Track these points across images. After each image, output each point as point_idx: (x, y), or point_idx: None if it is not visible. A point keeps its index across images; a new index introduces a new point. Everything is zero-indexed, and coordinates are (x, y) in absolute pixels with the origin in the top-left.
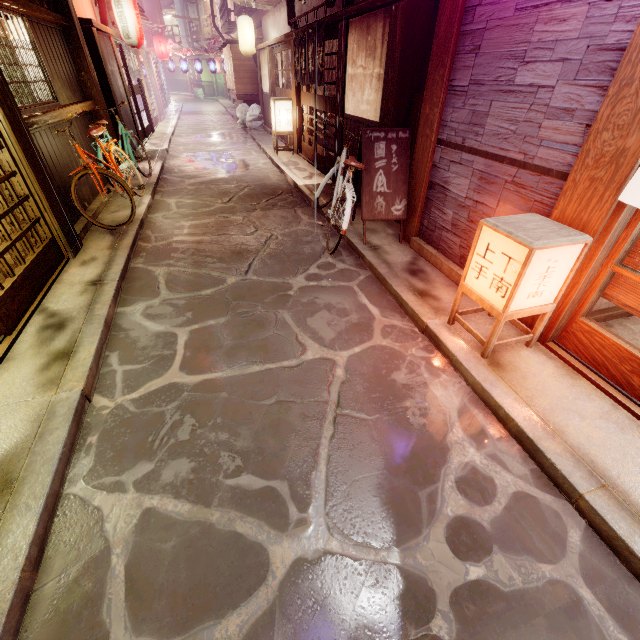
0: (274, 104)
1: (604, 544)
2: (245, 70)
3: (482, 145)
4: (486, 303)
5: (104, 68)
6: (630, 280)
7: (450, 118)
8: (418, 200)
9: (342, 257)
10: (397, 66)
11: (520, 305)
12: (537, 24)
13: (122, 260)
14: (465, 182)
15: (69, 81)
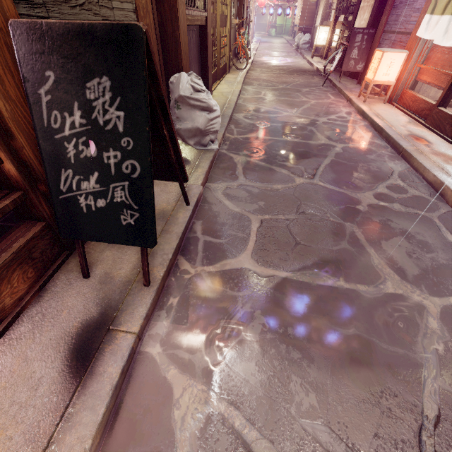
0: (319, 28)
1: (369, 126)
2: (308, 12)
3: (395, 29)
4: (369, 80)
5: (244, 6)
6: (421, 69)
7: (390, 20)
8: (369, 61)
9: (327, 88)
10: None
11: (379, 78)
12: None
13: (244, 76)
14: (387, 47)
15: (235, 10)
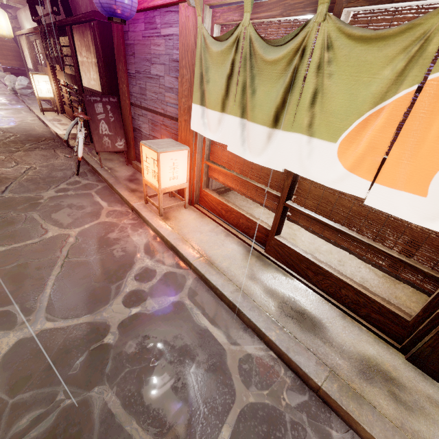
0: (32, 76)
1: (201, 281)
2: (8, 49)
3: (148, 105)
4: (153, 186)
5: None
6: (213, 167)
7: (133, 91)
8: (130, 138)
9: (87, 177)
10: (102, 59)
11: (168, 184)
12: (151, 45)
13: None
14: (147, 126)
15: None
